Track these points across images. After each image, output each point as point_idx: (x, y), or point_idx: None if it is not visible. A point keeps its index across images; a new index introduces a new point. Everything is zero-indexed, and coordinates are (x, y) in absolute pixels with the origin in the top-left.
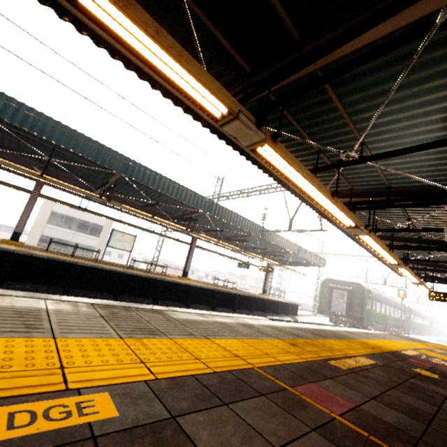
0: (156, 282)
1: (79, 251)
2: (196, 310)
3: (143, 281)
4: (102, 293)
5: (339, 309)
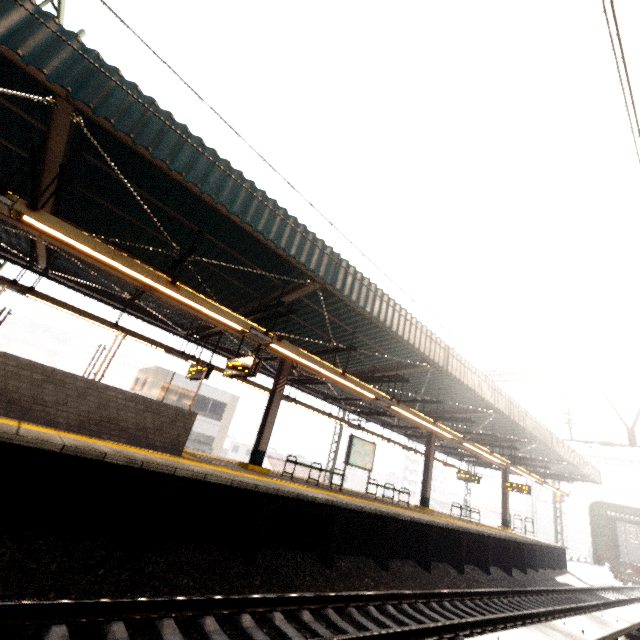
0: (459, 535)
1: (193, 443)
2: (615, 609)
3: (448, 534)
4: (405, 561)
5: (634, 558)
